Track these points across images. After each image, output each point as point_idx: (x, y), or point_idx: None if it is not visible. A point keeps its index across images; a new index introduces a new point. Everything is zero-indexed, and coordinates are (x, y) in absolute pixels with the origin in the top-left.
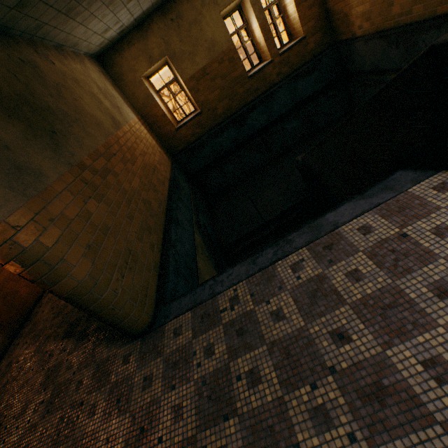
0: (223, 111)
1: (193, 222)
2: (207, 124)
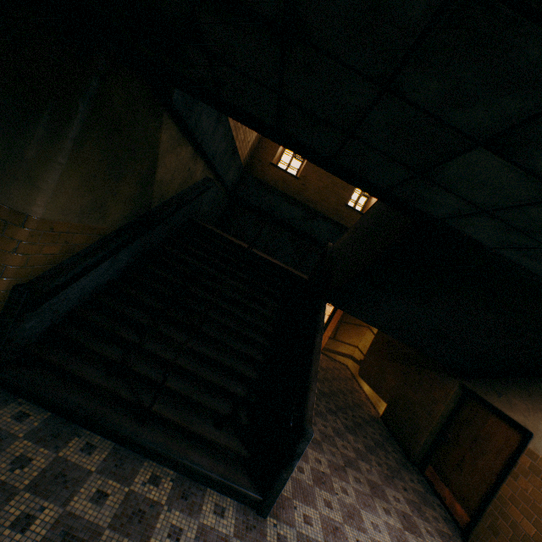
0: (309, 198)
1: (209, 173)
2: (291, 189)
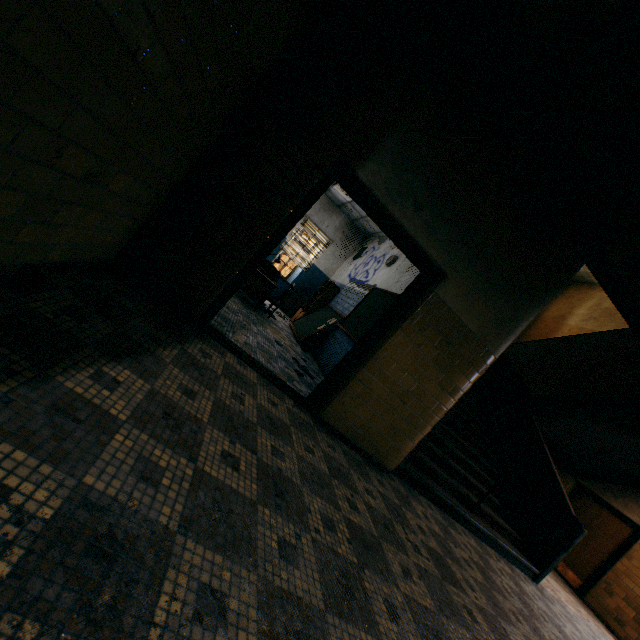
0: None
1: None
2: None
